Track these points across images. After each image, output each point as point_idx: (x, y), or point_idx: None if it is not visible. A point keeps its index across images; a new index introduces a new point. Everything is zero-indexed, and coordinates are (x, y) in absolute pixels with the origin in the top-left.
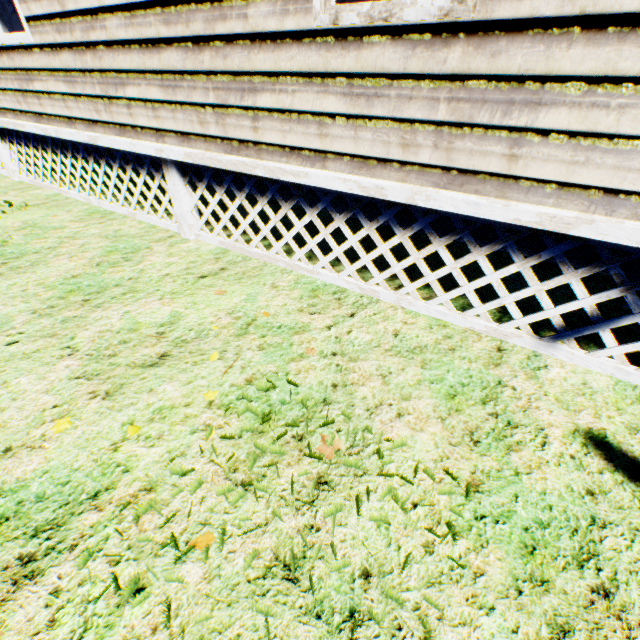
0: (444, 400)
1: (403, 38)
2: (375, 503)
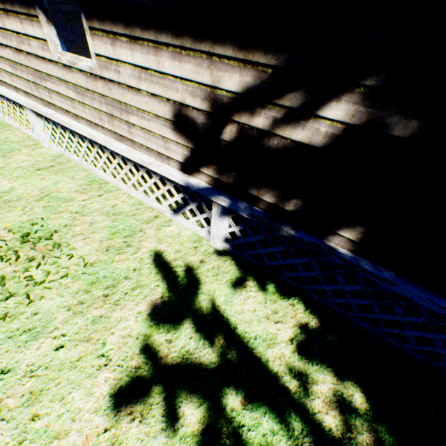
0: (110, 235)
1: (83, 74)
2: (48, 266)
